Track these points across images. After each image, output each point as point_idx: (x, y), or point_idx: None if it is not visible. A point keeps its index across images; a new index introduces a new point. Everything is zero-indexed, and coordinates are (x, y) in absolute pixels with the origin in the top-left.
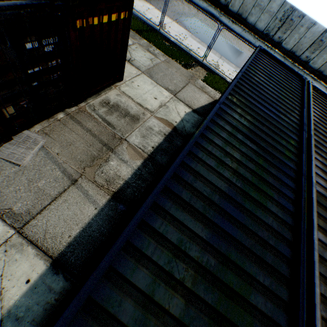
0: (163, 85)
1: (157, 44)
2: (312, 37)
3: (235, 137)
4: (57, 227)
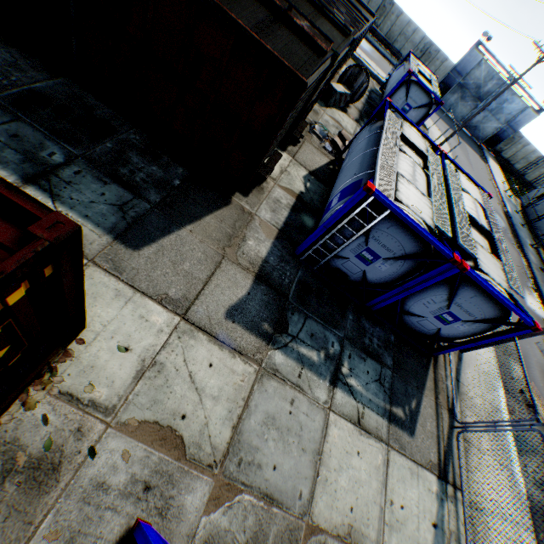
0: None
1: None
2: (378, 3)
3: None
4: None
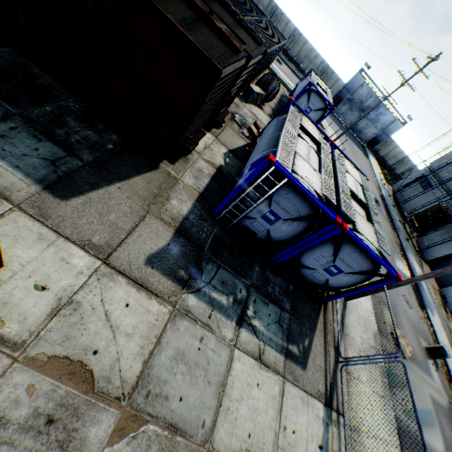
0: None
1: None
2: (290, 32)
3: None
4: None
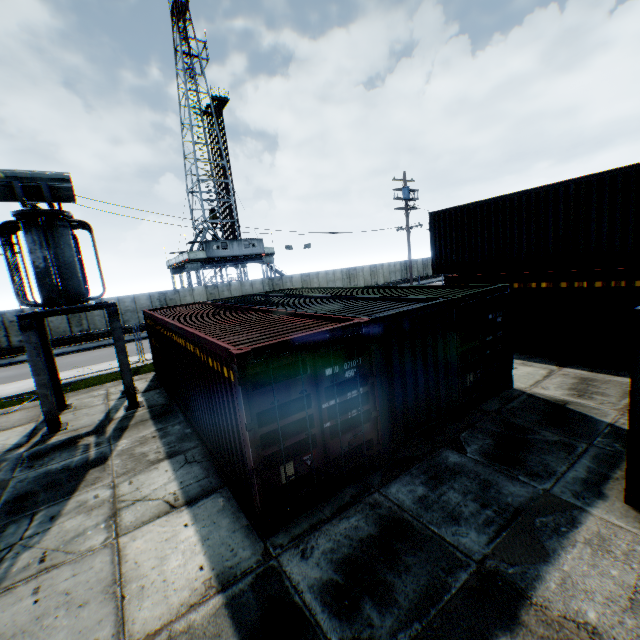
0: None
1: None
2: (421, 265)
3: None
4: None
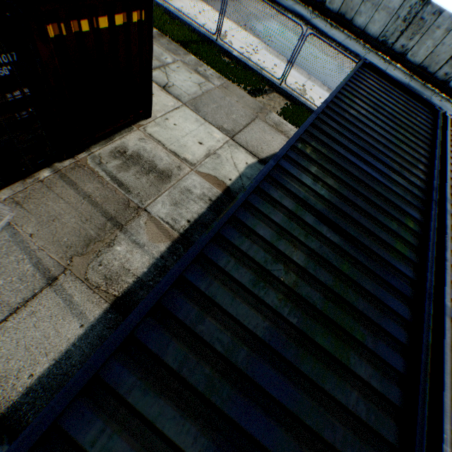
0: (215, 123)
1: (212, 61)
2: None
3: (300, 221)
4: (12, 359)
